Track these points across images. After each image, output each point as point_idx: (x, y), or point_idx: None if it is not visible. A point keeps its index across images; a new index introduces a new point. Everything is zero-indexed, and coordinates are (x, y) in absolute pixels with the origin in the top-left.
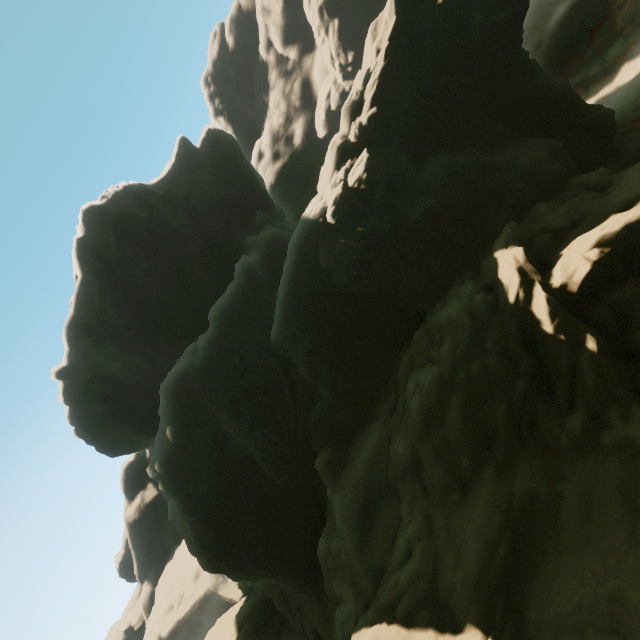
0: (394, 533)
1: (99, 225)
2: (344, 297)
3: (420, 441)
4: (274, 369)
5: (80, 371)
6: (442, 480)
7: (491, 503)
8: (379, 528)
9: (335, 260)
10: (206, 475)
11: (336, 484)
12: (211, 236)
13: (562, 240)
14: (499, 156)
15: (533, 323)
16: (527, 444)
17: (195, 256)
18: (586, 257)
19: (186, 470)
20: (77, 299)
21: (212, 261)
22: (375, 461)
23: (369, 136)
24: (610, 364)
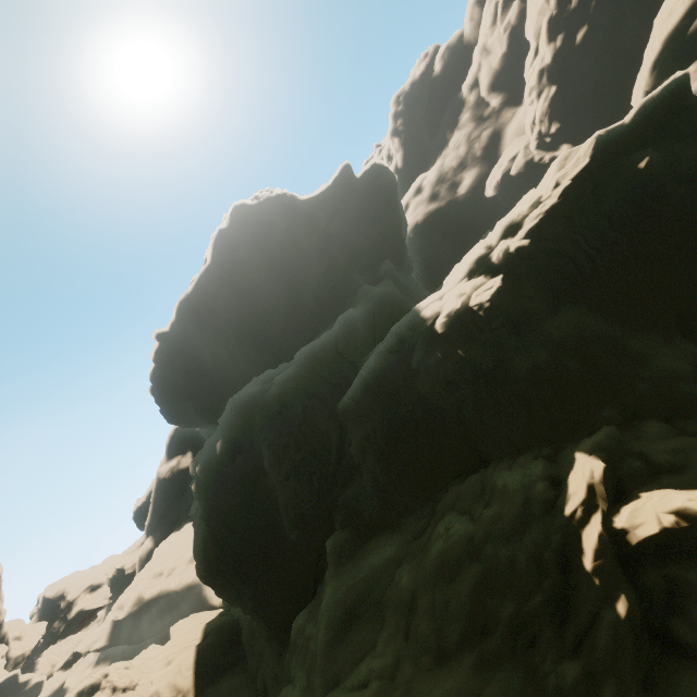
0: (363, 654)
1: (242, 223)
2: (421, 403)
3: (424, 586)
4: (330, 432)
5: (176, 340)
6: (425, 637)
7: (456, 691)
8: (353, 640)
9: (425, 369)
10: (233, 497)
11: (336, 572)
12: (333, 267)
13: (653, 478)
14: (639, 344)
15: (577, 548)
16: (517, 658)
17: (311, 280)
18: (659, 518)
19: (219, 485)
20: (199, 281)
21: (324, 291)
22: (379, 574)
23: (511, 264)
24: (631, 638)
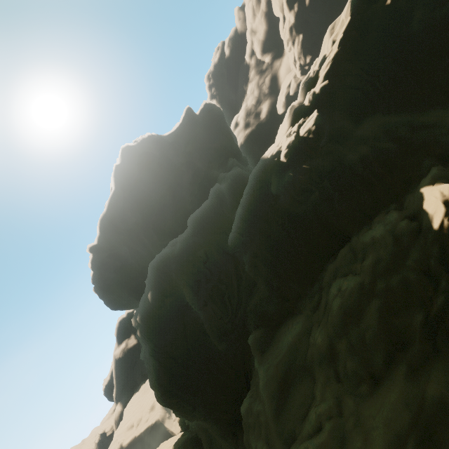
0: (307, 408)
1: (130, 158)
2: (286, 217)
3: (337, 335)
4: (227, 264)
5: (103, 249)
6: (355, 371)
7: (402, 401)
8: (294, 401)
9: (283, 188)
10: (169, 331)
11: (262, 358)
12: (197, 171)
13: None
14: (428, 117)
15: None
16: (442, 354)
17: (185, 183)
18: None
19: (157, 325)
20: (109, 203)
21: (195, 188)
22: (296, 346)
23: (320, 101)
24: None
